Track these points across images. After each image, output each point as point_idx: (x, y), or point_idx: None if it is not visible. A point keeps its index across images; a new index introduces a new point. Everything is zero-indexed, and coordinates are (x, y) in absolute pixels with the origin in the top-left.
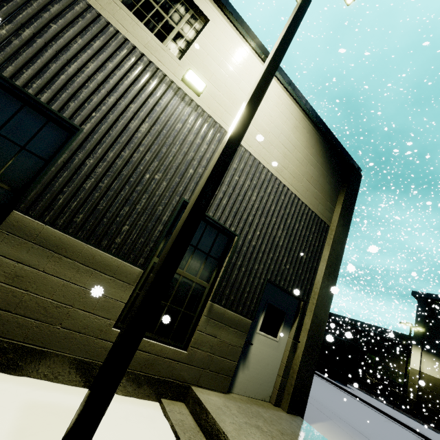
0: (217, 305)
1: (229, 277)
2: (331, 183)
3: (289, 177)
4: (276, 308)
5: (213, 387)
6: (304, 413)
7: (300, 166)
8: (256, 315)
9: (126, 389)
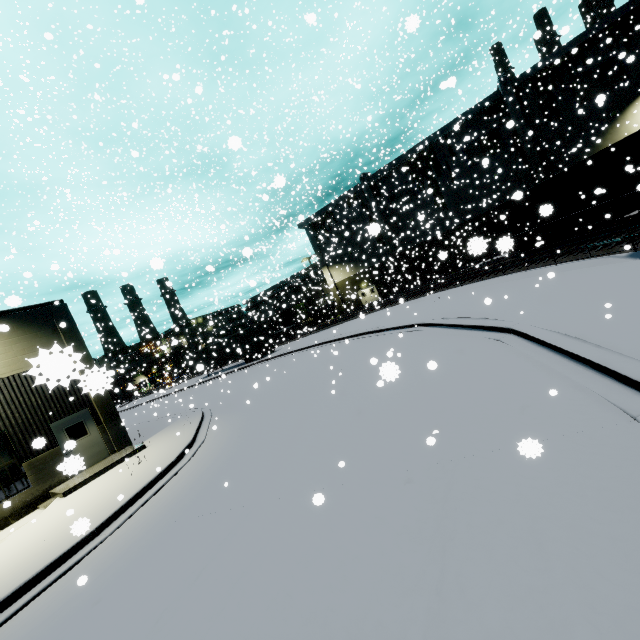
0: (29, 461)
1: (23, 446)
2: (46, 334)
3: (6, 370)
4: (74, 425)
5: (64, 481)
6: (132, 443)
7: (7, 354)
8: (63, 440)
9: (15, 519)
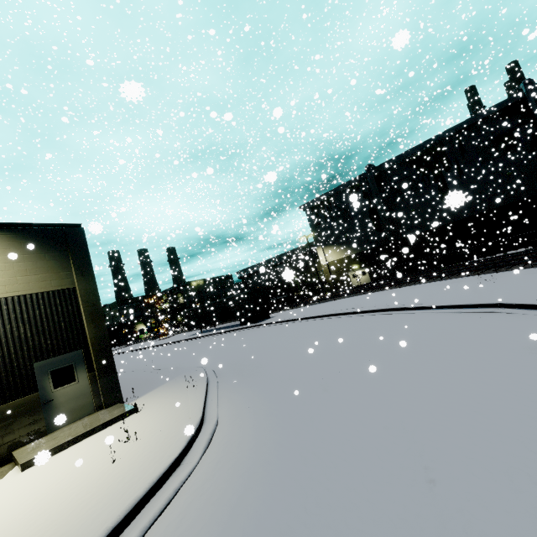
0: None
1: None
2: (55, 257)
3: None
4: (62, 368)
5: (33, 440)
6: (123, 399)
7: (6, 272)
8: (45, 385)
9: None
